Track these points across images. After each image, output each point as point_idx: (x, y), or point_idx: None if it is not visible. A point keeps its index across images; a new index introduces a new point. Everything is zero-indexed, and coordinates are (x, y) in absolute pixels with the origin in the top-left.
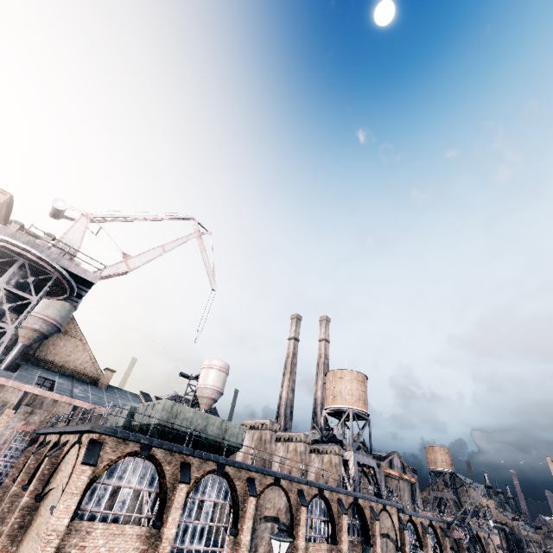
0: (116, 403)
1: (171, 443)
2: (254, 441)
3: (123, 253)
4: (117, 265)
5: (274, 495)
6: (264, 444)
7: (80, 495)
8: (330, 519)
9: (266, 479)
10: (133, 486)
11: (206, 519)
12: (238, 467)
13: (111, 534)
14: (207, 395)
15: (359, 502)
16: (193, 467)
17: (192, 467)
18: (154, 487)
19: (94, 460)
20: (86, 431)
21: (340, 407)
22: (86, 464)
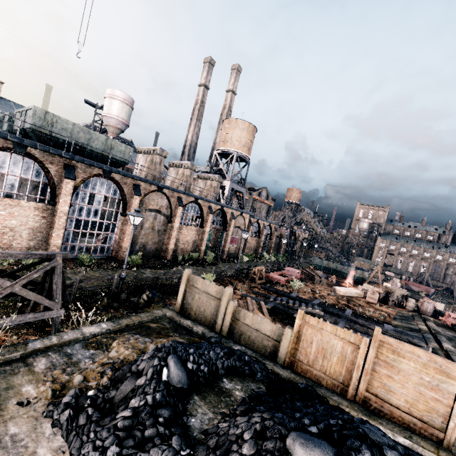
0: None
1: (47, 146)
2: (147, 162)
3: None
4: None
5: (157, 198)
6: (155, 165)
7: None
8: (201, 216)
9: (151, 187)
10: (18, 176)
11: (99, 205)
12: (124, 176)
13: (8, 204)
14: (113, 124)
15: (224, 209)
16: (78, 170)
17: (77, 169)
18: (41, 179)
19: None
20: None
21: (228, 150)
22: None
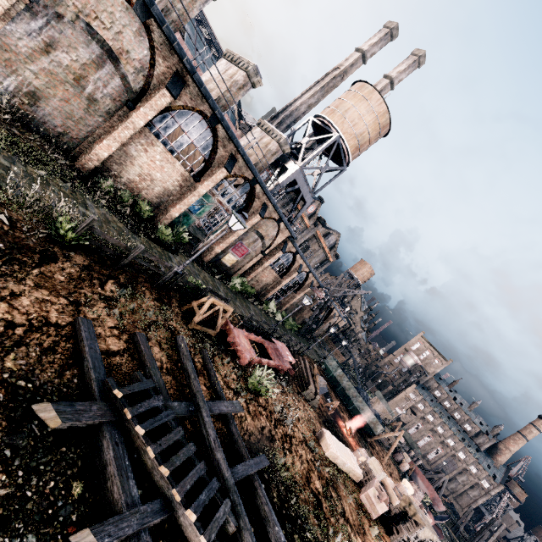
0: None
1: None
2: None
3: None
4: None
5: (126, 22)
6: None
7: None
8: (208, 159)
9: None
10: None
11: None
12: None
13: None
14: None
15: (257, 188)
16: None
17: None
18: None
19: None
20: None
21: (331, 124)
22: None
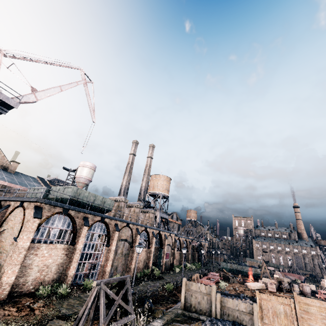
0: (23, 183)
1: (80, 208)
2: (115, 207)
3: (32, 87)
4: (28, 96)
5: (126, 230)
6: (121, 208)
7: (34, 232)
8: (148, 239)
9: (123, 224)
10: (59, 228)
11: (95, 241)
12: (111, 219)
13: (50, 248)
14: (82, 181)
15: (161, 232)
16: (89, 219)
17: (89, 219)
18: (70, 228)
19: (40, 216)
20: (30, 201)
21: (156, 192)
22: (36, 218)
